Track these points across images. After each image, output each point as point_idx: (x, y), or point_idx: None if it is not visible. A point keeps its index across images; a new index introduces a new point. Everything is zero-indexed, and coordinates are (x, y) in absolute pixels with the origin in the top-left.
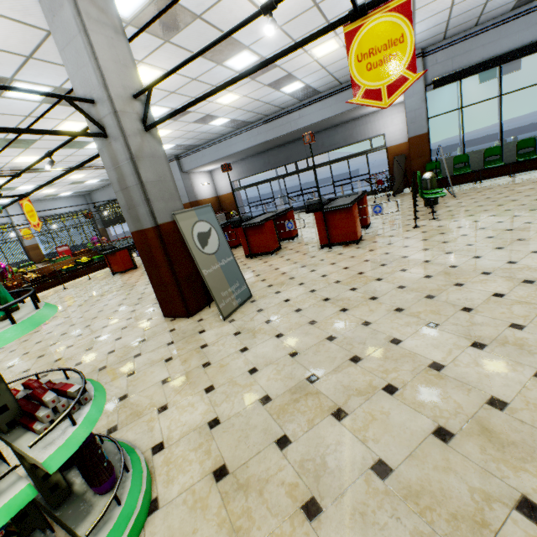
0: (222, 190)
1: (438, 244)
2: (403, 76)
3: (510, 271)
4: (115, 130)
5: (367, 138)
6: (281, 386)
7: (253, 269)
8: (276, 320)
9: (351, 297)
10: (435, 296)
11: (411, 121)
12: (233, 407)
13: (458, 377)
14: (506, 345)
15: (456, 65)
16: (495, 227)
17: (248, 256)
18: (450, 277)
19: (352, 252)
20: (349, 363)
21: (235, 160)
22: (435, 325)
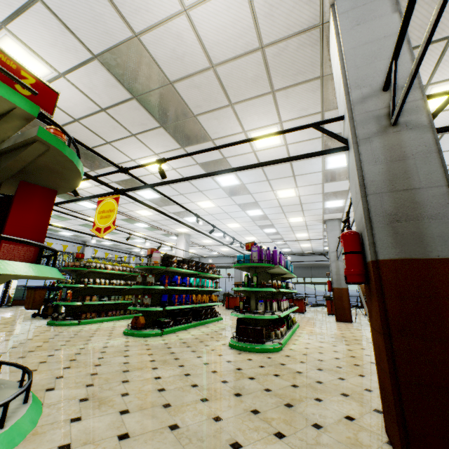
0: None
1: None
2: None
3: None
4: (342, 259)
5: None
6: None
7: None
8: None
9: None
10: None
11: None
12: None
13: None
14: None
15: None
16: None
17: (330, 314)
18: None
19: None
20: None
21: None
22: None
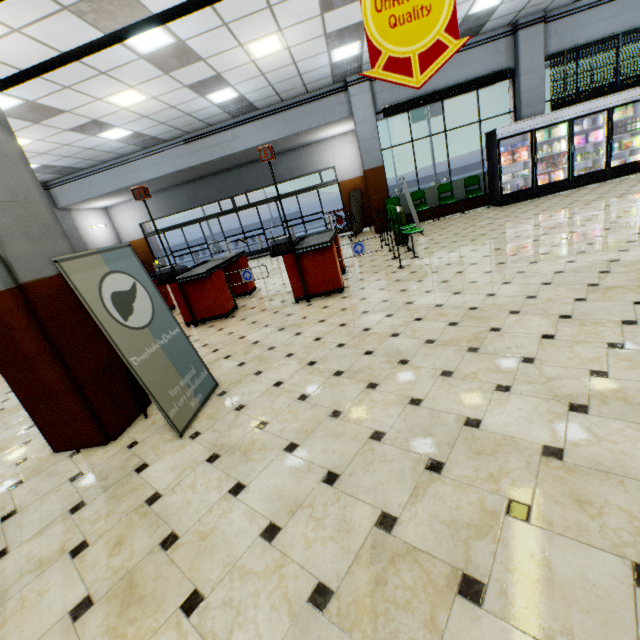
0: (129, 234)
1: (439, 284)
2: (440, 42)
3: (538, 307)
4: None
5: (317, 171)
6: (338, 553)
7: (205, 342)
8: (275, 421)
9: (372, 365)
10: (478, 348)
11: (365, 151)
12: (260, 637)
13: (593, 465)
14: (608, 401)
15: (403, 95)
16: (486, 262)
17: (191, 323)
18: (480, 321)
19: (341, 304)
20: (430, 476)
21: None
22: (506, 388)
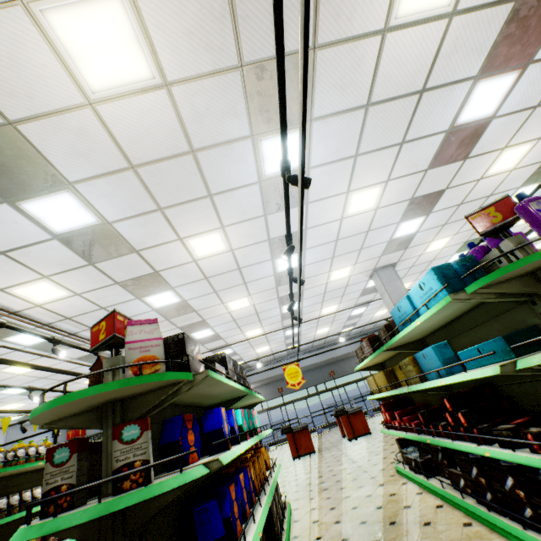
0: None
1: None
2: None
3: None
4: None
5: None
6: None
7: None
8: None
9: None
10: None
11: None
12: None
13: None
14: None
15: None
16: None
17: None
18: None
19: None
20: None
21: (263, 383)
22: None
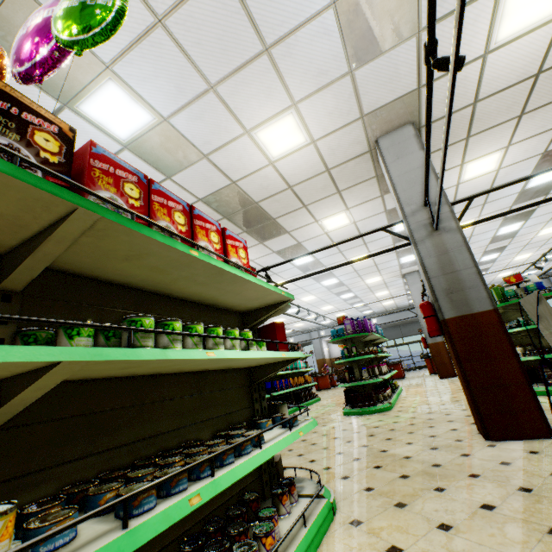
0: (335, 354)
1: None
2: None
3: None
4: None
5: None
6: None
7: None
8: None
9: None
10: None
11: None
12: None
13: None
14: None
15: None
16: None
17: (432, 374)
18: None
19: None
20: None
21: None
22: None
